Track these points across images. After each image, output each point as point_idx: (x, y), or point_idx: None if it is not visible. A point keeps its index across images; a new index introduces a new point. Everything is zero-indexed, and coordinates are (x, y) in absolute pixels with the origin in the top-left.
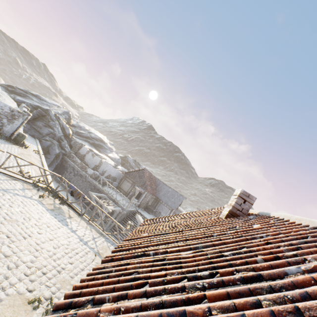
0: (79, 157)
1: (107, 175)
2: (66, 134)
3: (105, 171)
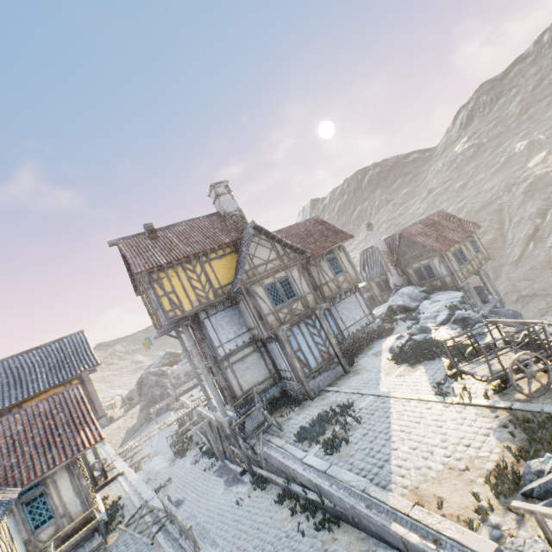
0: (172, 381)
1: (184, 374)
2: (161, 375)
3: (178, 375)
